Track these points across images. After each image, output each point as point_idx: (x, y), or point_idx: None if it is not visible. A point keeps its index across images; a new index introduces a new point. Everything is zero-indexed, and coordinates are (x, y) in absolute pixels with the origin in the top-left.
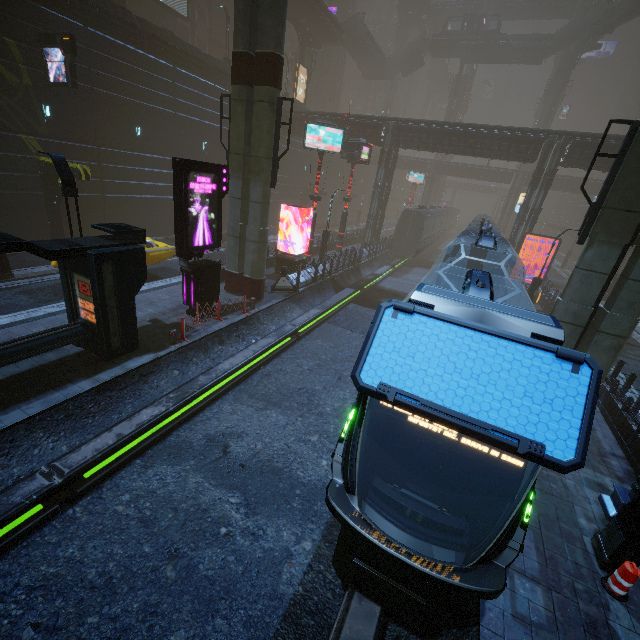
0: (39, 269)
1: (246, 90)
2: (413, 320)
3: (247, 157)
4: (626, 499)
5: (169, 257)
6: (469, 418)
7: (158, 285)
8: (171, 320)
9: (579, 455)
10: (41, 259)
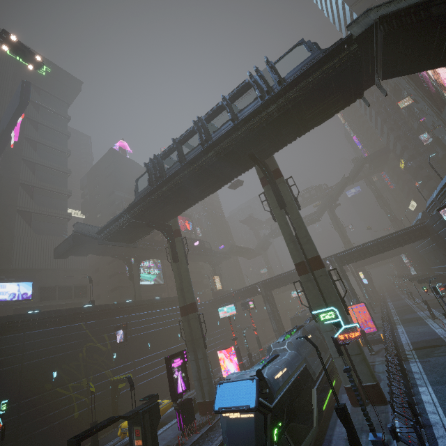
0: (109, 444)
1: (186, 317)
2: (223, 385)
3: (193, 340)
4: (371, 437)
5: (170, 407)
6: (236, 406)
7: (166, 427)
8: (174, 443)
9: (255, 403)
10: (109, 438)
